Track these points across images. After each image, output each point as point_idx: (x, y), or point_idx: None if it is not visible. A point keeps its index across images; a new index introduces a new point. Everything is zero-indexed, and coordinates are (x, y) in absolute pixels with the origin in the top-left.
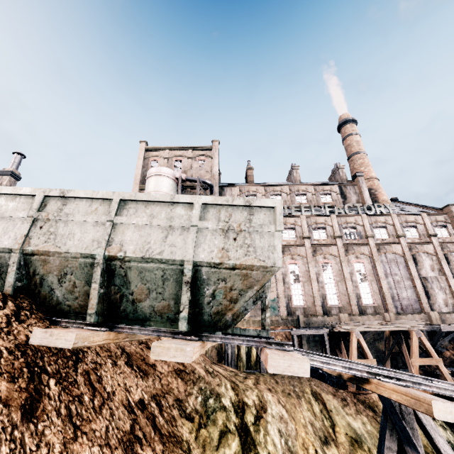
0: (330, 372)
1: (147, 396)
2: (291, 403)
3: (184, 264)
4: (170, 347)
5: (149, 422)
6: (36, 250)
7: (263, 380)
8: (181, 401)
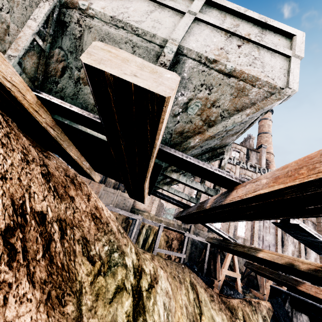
0: (270, 258)
1: (52, 215)
2: (175, 285)
3: (167, 42)
4: (130, 59)
5: (41, 240)
6: None
7: (157, 259)
8: (88, 242)
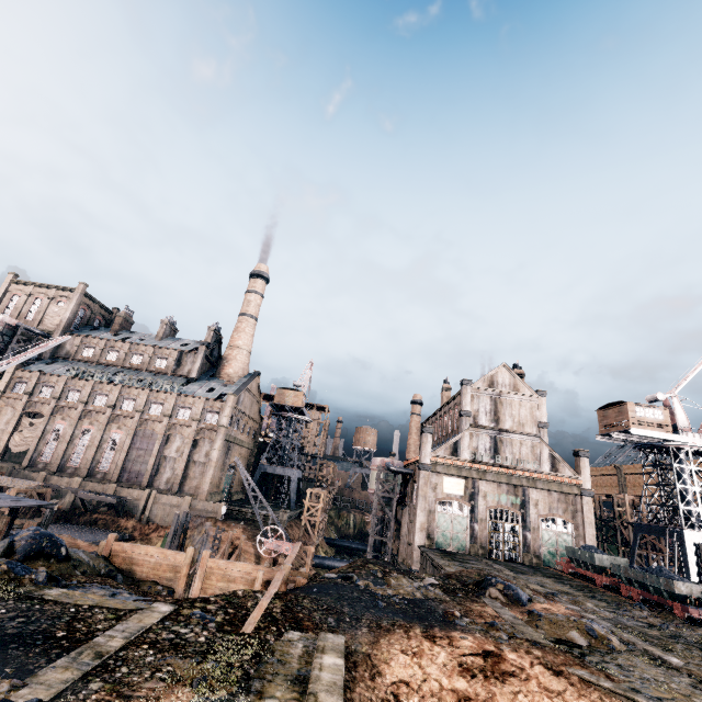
0: None
1: None
2: None
3: None
4: None
5: None
6: None
7: None
8: None
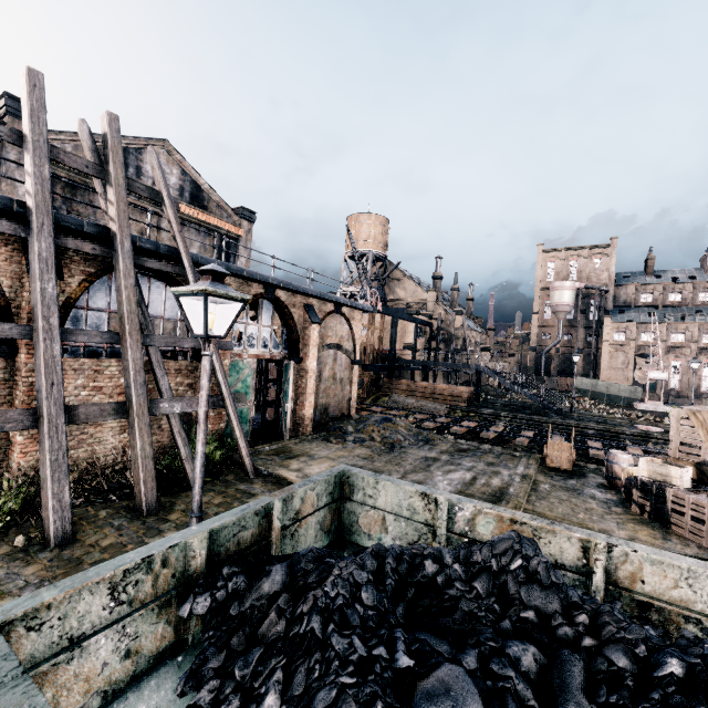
0: None
1: None
2: None
3: (622, 397)
4: None
5: None
6: (593, 391)
7: None
8: None
